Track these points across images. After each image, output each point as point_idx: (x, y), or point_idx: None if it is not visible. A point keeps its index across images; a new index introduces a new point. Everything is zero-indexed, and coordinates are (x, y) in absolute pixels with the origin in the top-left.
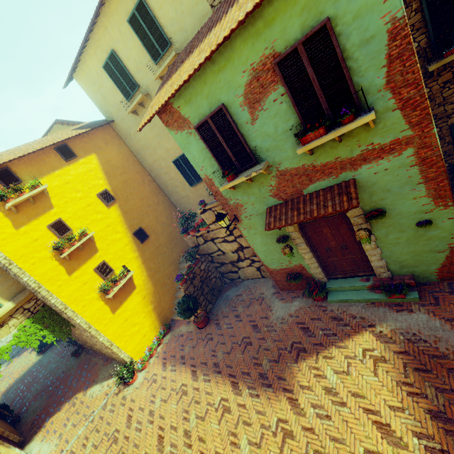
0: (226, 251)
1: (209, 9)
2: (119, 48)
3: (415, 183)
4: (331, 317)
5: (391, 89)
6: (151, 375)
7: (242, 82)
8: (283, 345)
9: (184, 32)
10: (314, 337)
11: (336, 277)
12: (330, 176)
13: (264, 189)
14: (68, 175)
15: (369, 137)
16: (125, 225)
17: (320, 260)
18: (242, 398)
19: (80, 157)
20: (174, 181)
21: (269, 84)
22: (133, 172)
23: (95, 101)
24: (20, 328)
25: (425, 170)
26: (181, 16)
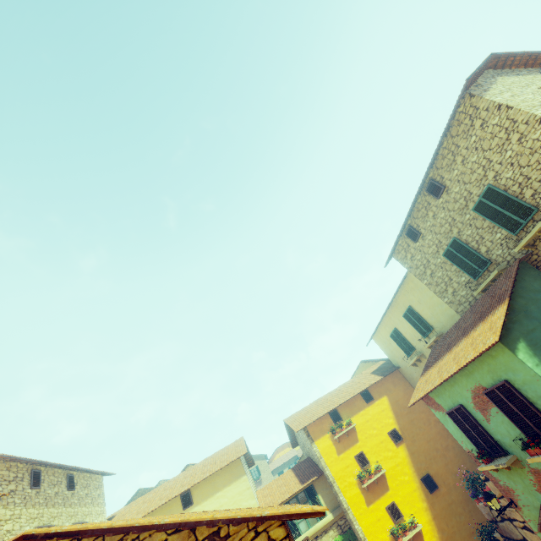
0: None
1: (455, 313)
2: (399, 327)
3: None
4: None
5: None
6: None
7: (468, 395)
8: None
9: (441, 323)
10: None
11: None
12: None
13: (527, 481)
14: (368, 414)
15: None
16: (412, 467)
17: None
18: None
19: (376, 399)
20: None
21: (487, 402)
22: (418, 412)
23: (386, 353)
24: (335, 540)
25: None
26: (436, 315)
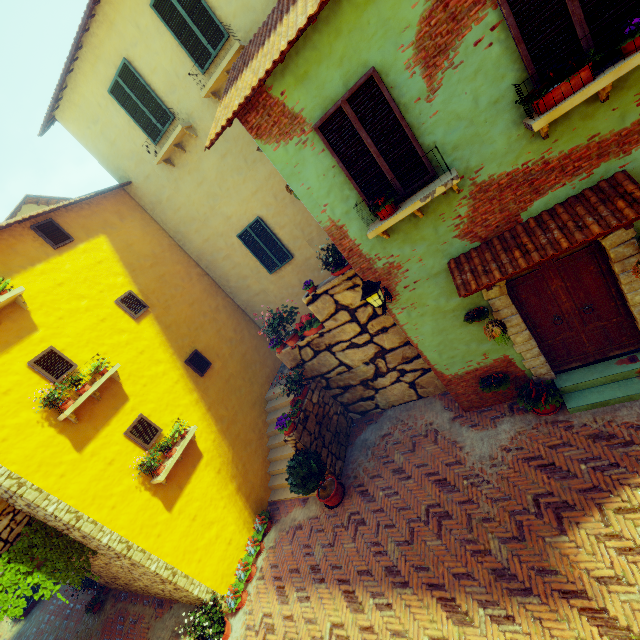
0: (354, 364)
1: None
2: (137, 55)
3: None
4: (589, 436)
5: None
6: (259, 618)
7: (413, 17)
8: (518, 506)
9: (251, 13)
10: (575, 477)
11: (561, 370)
12: (575, 175)
13: (445, 226)
14: (60, 271)
15: None
16: (169, 348)
17: (540, 343)
18: (478, 629)
19: (79, 240)
20: (240, 270)
21: (467, 11)
22: (171, 263)
23: (96, 154)
24: None
25: None
26: None
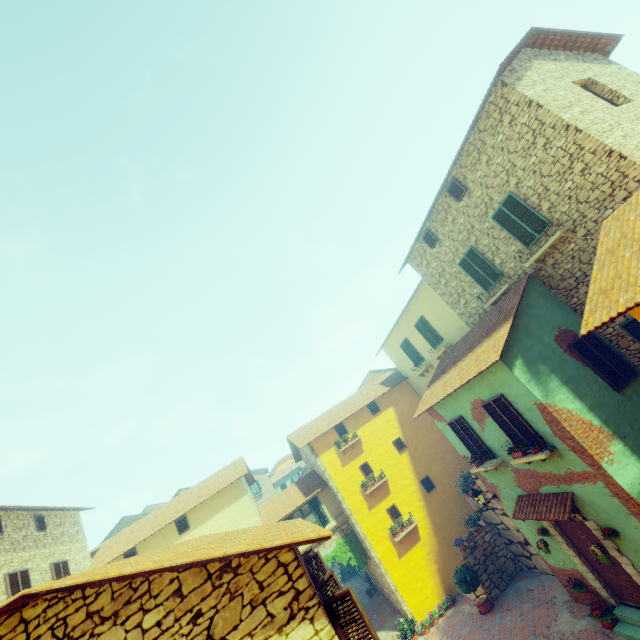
0: (510, 526)
1: (465, 325)
2: (410, 337)
3: (625, 512)
4: None
5: (558, 437)
6: None
7: (468, 407)
8: None
9: (451, 334)
10: None
11: (639, 607)
12: (553, 484)
13: (509, 478)
14: (374, 426)
15: (564, 464)
16: (413, 471)
17: (596, 571)
18: None
19: (382, 410)
20: None
21: (484, 413)
22: (423, 420)
23: (395, 363)
24: (338, 543)
25: (624, 503)
26: (447, 326)
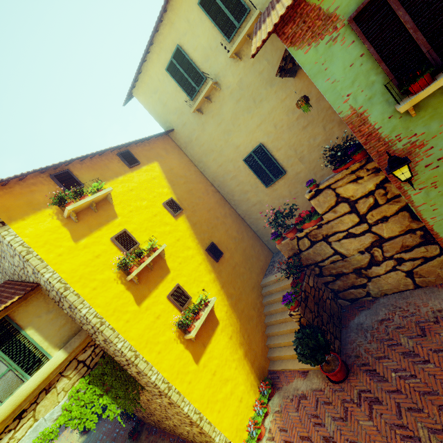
0: (348, 253)
1: None
2: (185, 41)
3: None
4: None
5: None
6: None
7: None
8: None
9: None
10: None
11: None
12: None
13: None
14: (132, 182)
15: None
16: (195, 239)
17: None
18: None
19: (143, 164)
20: (243, 186)
21: None
22: (196, 182)
23: (154, 114)
24: (72, 393)
25: None
26: None
